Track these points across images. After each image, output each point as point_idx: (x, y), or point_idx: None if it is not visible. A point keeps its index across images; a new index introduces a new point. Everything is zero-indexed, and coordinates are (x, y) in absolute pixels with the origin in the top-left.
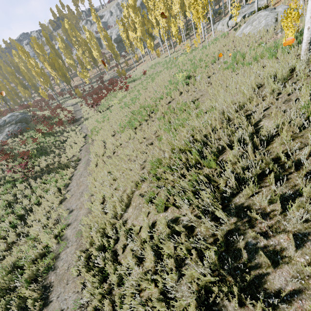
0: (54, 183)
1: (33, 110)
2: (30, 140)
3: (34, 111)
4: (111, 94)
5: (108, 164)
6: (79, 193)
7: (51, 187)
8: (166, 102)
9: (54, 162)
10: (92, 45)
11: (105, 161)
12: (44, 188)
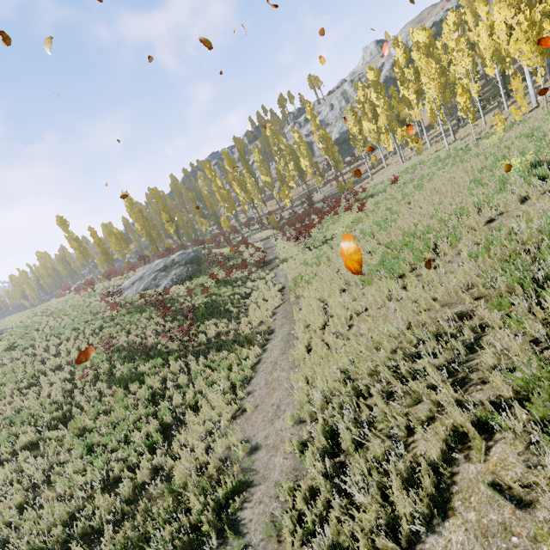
0: (226, 371)
1: (208, 247)
2: (199, 290)
3: (210, 248)
4: (328, 219)
5: (342, 353)
6: (273, 406)
7: (219, 379)
8: (480, 221)
9: (228, 329)
10: (300, 152)
11: (329, 343)
12: (209, 378)
